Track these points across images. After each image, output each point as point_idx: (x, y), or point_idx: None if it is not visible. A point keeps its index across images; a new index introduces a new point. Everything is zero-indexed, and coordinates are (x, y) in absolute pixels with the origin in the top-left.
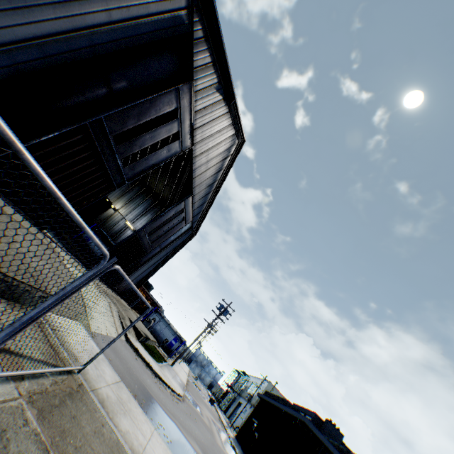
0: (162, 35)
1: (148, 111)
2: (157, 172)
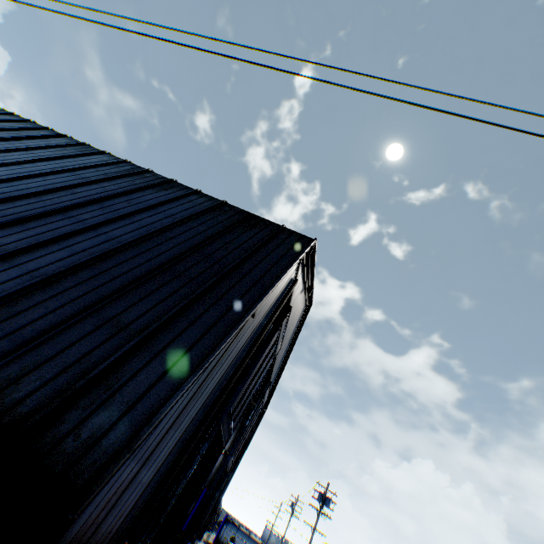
0: (278, 301)
1: (259, 362)
2: None
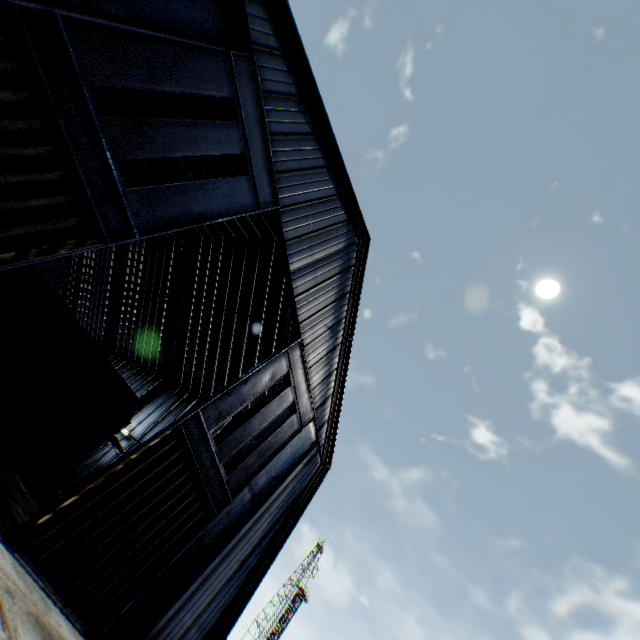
0: None
1: (173, 72)
2: (236, 373)
